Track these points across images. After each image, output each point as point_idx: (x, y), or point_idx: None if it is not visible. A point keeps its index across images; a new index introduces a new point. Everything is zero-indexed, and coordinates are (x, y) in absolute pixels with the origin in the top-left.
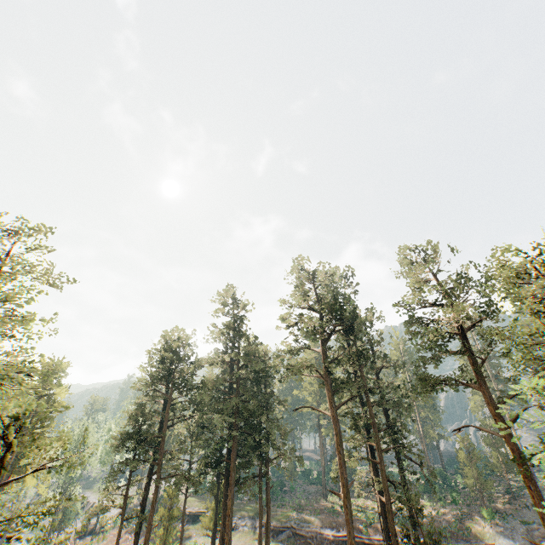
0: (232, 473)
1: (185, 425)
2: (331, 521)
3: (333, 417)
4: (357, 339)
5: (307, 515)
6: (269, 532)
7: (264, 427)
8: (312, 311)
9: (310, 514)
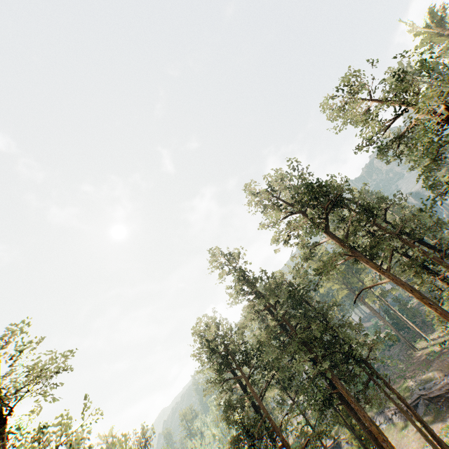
0: (351, 399)
1: (272, 388)
2: (448, 365)
3: (394, 279)
4: (350, 203)
5: (422, 375)
6: (424, 422)
7: (336, 336)
8: (294, 213)
9: (423, 373)
